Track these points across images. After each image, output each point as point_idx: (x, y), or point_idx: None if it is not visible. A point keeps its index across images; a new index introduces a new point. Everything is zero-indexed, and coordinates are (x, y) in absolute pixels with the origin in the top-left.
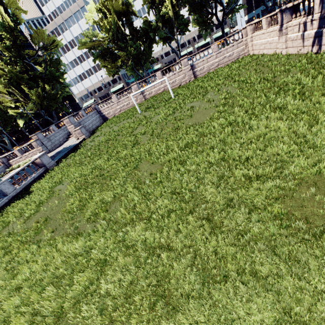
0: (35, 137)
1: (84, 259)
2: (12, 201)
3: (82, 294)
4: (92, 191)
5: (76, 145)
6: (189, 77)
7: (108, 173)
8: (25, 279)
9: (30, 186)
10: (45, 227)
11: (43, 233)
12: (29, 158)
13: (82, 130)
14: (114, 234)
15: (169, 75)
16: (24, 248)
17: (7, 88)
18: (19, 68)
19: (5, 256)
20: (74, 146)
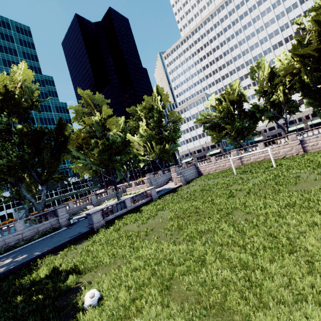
0: (148, 176)
1: (187, 255)
2: (128, 213)
3: (187, 272)
4: (187, 221)
5: (174, 189)
6: (296, 151)
7: (202, 212)
8: (143, 254)
9: (140, 207)
10: (151, 233)
11: (150, 237)
12: (138, 190)
13: (181, 178)
14: (212, 247)
15: (272, 146)
16: (140, 239)
17: (144, 143)
18: (155, 132)
19: (128, 240)
20: (173, 189)
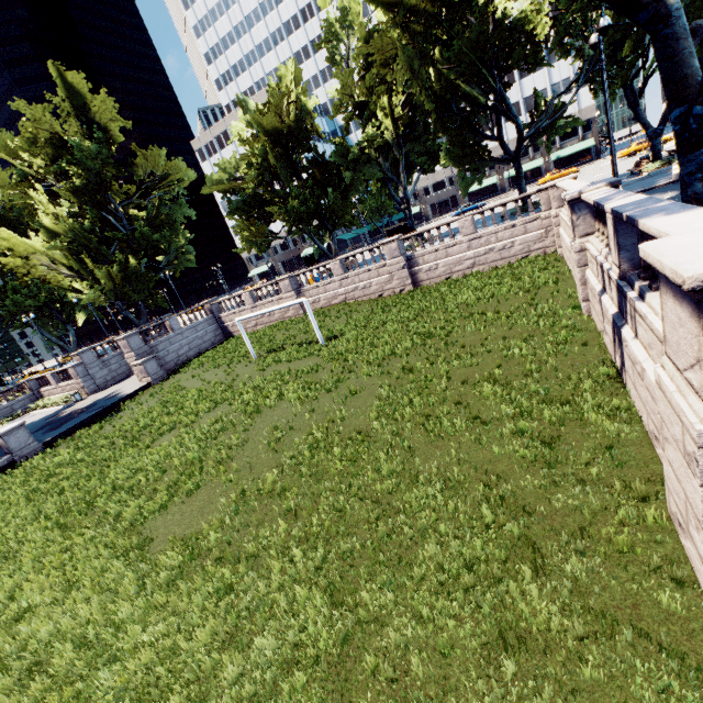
0: (78, 358)
1: None
2: None
3: None
4: None
5: (120, 402)
6: (400, 283)
7: None
8: None
9: None
10: None
11: None
12: (66, 393)
13: (149, 365)
14: None
15: (359, 270)
16: None
17: (66, 256)
18: (91, 224)
19: None
20: (114, 403)
